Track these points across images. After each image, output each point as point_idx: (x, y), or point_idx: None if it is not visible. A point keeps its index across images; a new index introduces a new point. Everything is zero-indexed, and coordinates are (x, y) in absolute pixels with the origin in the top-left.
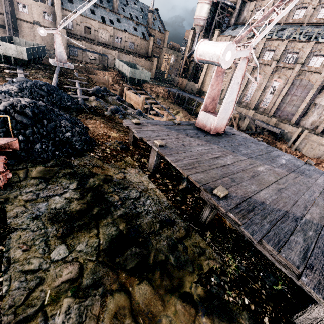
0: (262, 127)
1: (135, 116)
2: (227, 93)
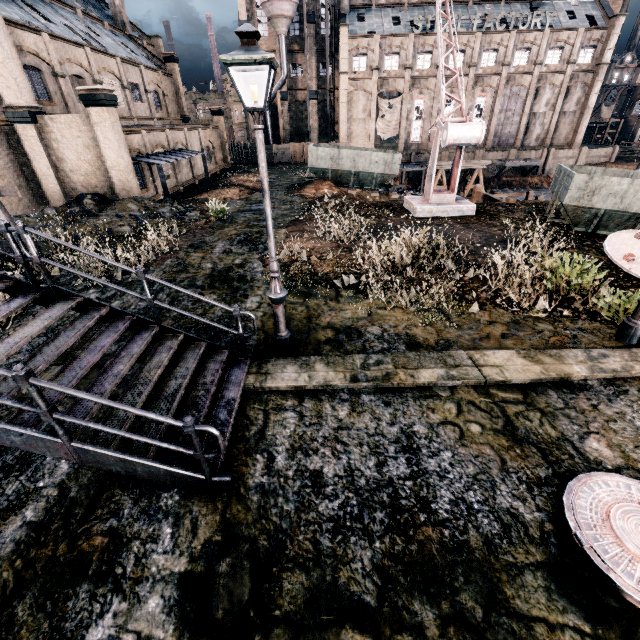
0: (499, 167)
1: None
2: None
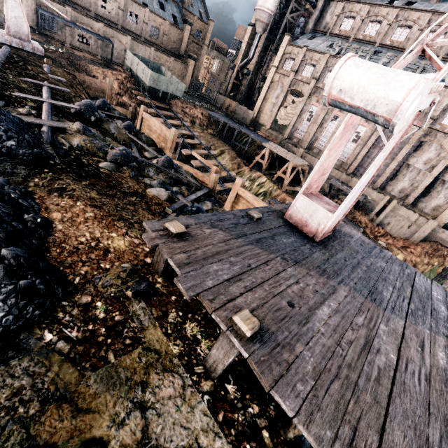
0: (339, 188)
1: (161, 168)
2: (365, 174)
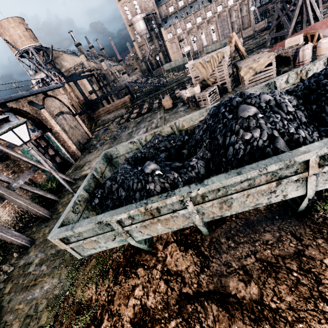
0: None
1: None
2: None
